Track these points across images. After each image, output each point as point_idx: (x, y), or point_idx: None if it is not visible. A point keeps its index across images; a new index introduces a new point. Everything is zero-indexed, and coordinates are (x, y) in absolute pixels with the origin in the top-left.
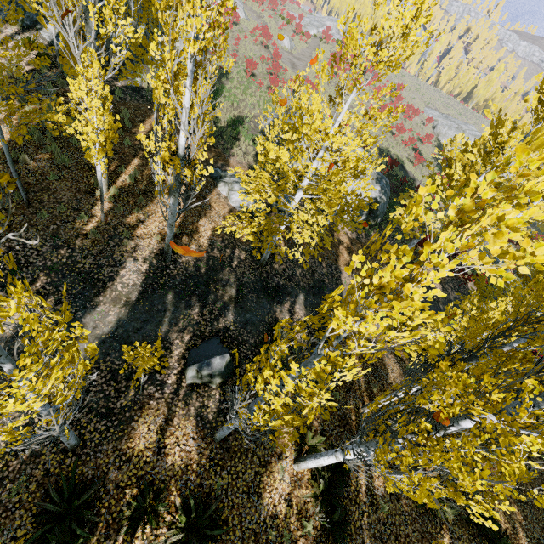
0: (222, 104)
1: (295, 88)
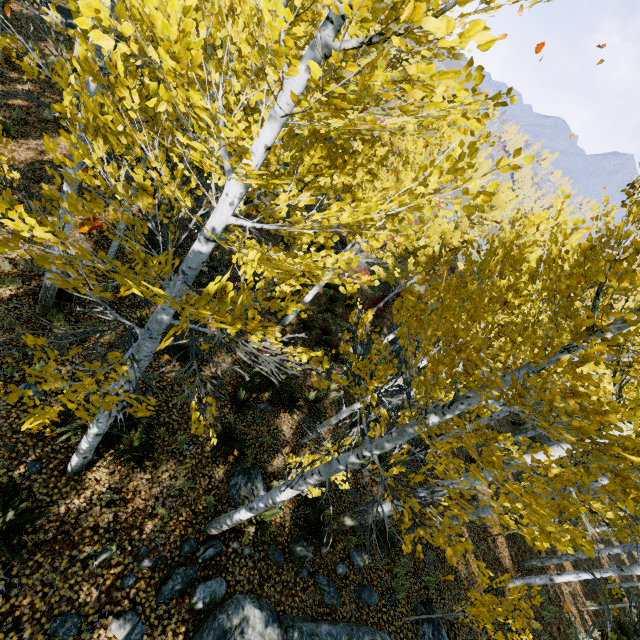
0: None
1: None
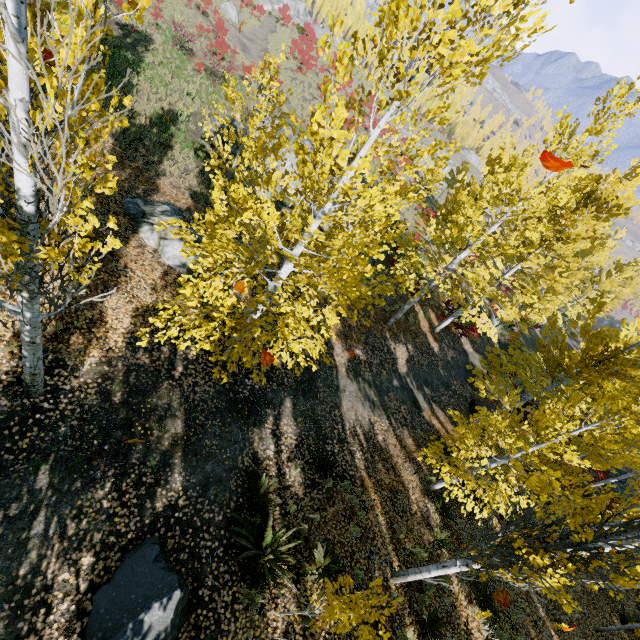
0: (128, 100)
1: (263, 82)
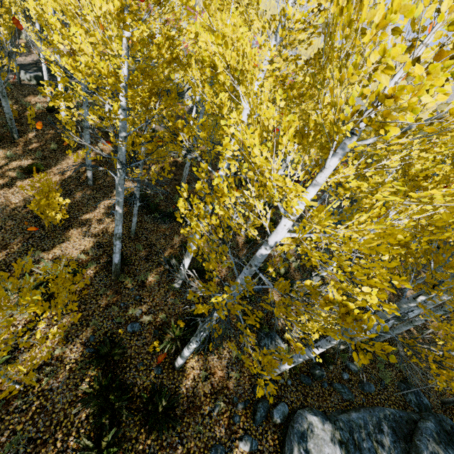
0: None
1: None
